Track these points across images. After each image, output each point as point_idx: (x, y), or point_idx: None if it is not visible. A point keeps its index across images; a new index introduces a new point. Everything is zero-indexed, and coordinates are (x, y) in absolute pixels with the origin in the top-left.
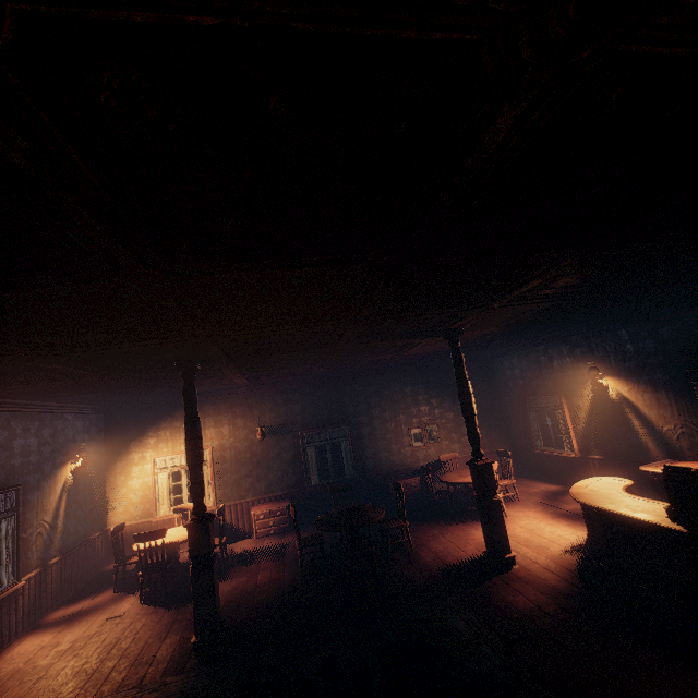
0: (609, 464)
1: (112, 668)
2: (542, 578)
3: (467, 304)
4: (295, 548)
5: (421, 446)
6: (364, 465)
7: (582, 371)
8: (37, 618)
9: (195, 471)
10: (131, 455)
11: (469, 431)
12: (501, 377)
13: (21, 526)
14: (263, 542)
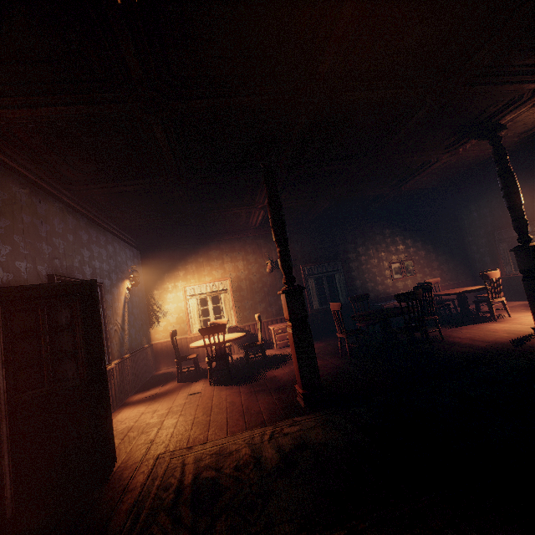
0: None
1: (227, 418)
2: None
3: None
4: (320, 349)
5: (400, 278)
6: (355, 293)
7: None
8: (123, 399)
9: (284, 245)
10: (165, 285)
11: (516, 219)
12: (464, 221)
13: (106, 318)
14: (286, 350)
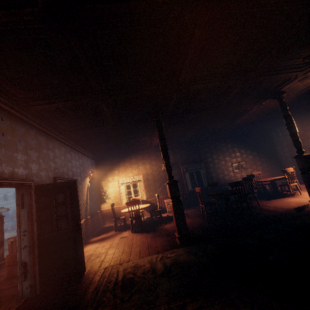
0: None
1: (139, 250)
2: None
3: None
4: (192, 213)
5: (238, 172)
6: (212, 181)
7: None
8: (87, 240)
9: (167, 159)
10: (108, 178)
11: (294, 140)
12: (274, 138)
13: (79, 197)
14: None
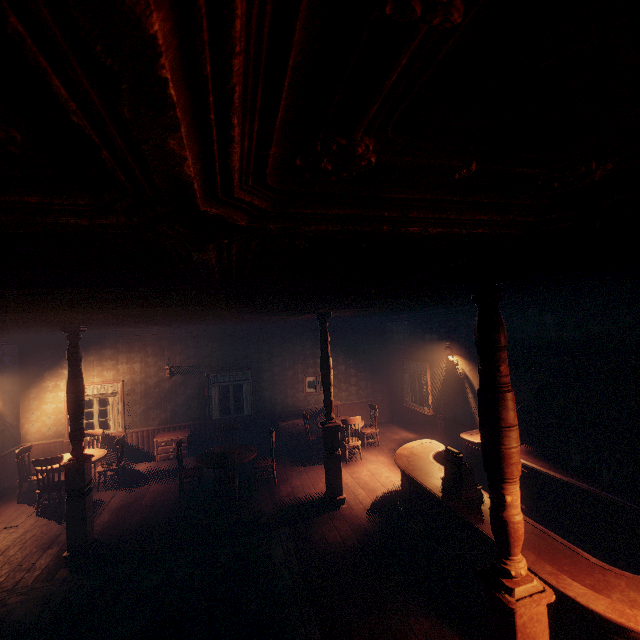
0: (449, 424)
1: None
2: (358, 517)
3: (314, 305)
4: None
5: (313, 392)
6: (262, 405)
7: (443, 348)
8: None
9: (75, 420)
10: (45, 383)
11: (325, 398)
12: (390, 340)
13: None
14: (161, 466)
